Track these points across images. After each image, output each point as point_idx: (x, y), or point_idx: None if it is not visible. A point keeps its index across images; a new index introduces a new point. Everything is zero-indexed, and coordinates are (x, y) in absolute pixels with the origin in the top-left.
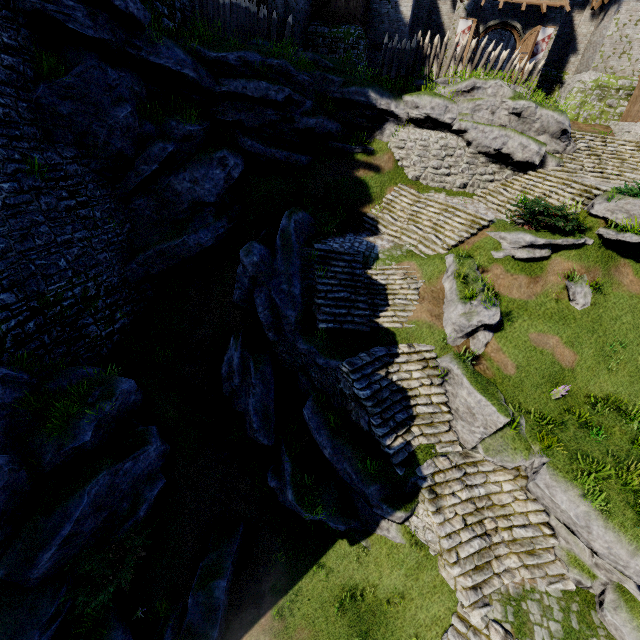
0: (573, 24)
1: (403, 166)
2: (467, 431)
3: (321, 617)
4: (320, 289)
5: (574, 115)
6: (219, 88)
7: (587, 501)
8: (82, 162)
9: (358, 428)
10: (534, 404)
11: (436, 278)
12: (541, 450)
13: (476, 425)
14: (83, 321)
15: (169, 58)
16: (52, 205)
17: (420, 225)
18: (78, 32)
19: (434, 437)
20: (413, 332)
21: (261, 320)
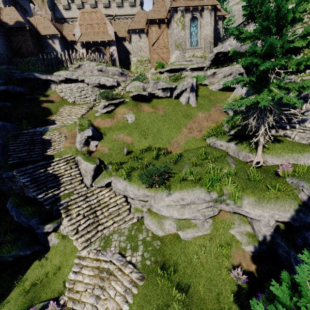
0: (125, 46)
1: (66, 99)
2: (87, 180)
3: (12, 306)
4: (11, 148)
5: (136, 71)
6: None
7: (125, 180)
8: None
9: (31, 199)
10: (117, 160)
11: (73, 130)
12: (115, 173)
13: (88, 175)
14: None
15: None
16: None
17: (71, 115)
18: None
19: (73, 188)
20: (62, 152)
21: None
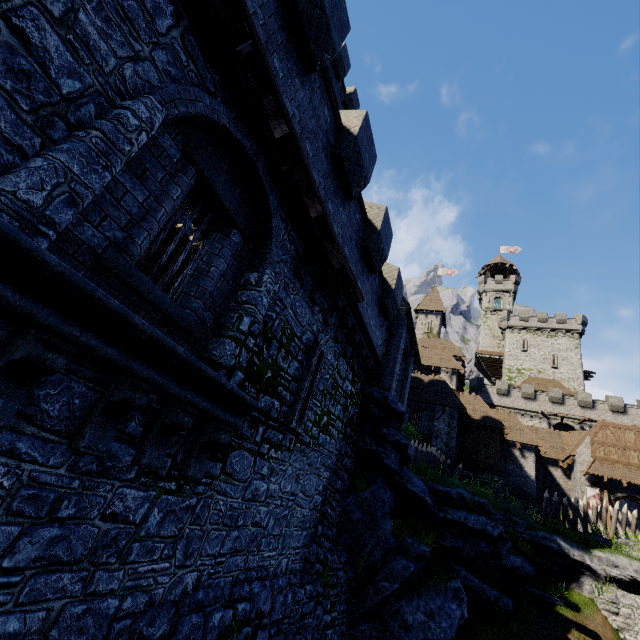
0: None
1: (627, 639)
2: None
3: None
4: None
5: None
6: (443, 514)
7: None
8: (346, 568)
9: None
10: None
11: None
12: None
13: None
14: None
15: (418, 486)
16: (318, 618)
17: None
18: (387, 465)
19: None
20: None
21: None
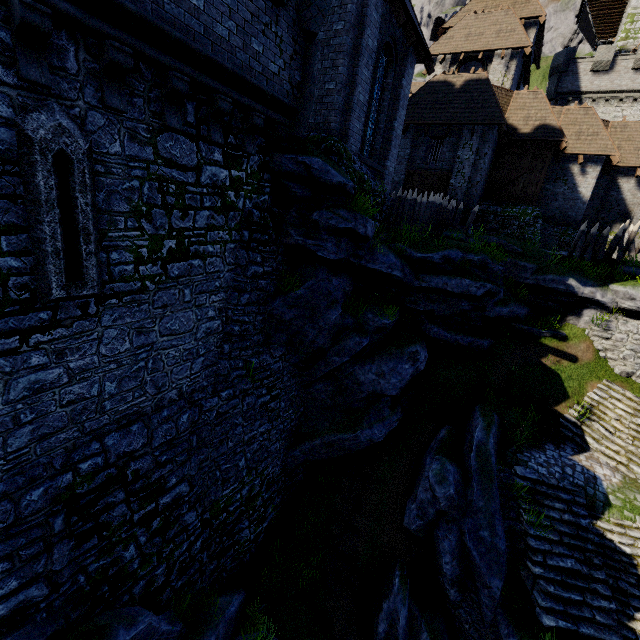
0: None
1: (607, 357)
2: None
3: None
4: (534, 546)
5: None
6: (418, 283)
7: None
8: (286, 358)
9: None
10: None
11: None
12: None
13: None
14: (240, 525)
15: (383, 263)
16: (251, 404)
17: None
18: (323, 257)
19: None
20: None
21: (444, 570)
